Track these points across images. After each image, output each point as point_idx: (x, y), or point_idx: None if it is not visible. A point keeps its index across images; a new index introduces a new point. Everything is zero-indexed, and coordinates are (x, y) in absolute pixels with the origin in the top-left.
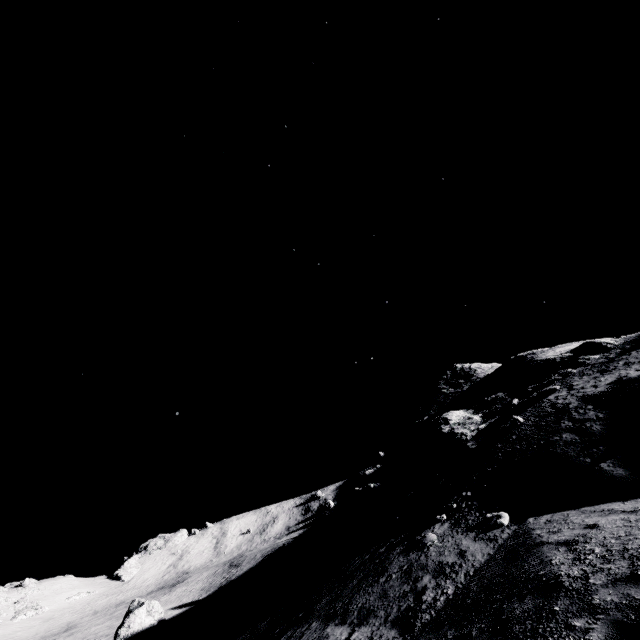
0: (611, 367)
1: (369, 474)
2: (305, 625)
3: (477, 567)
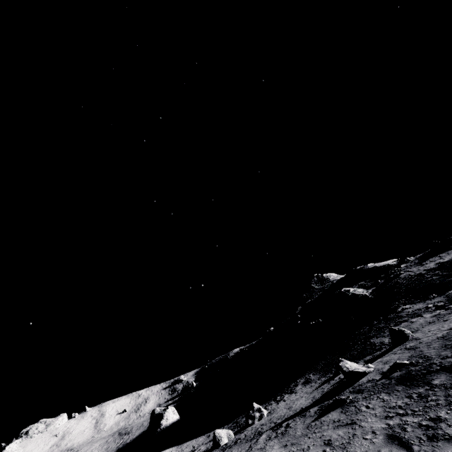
0: (424, 263)
1: (300, 323)
2: (379, 334)
3: (446, 299)
